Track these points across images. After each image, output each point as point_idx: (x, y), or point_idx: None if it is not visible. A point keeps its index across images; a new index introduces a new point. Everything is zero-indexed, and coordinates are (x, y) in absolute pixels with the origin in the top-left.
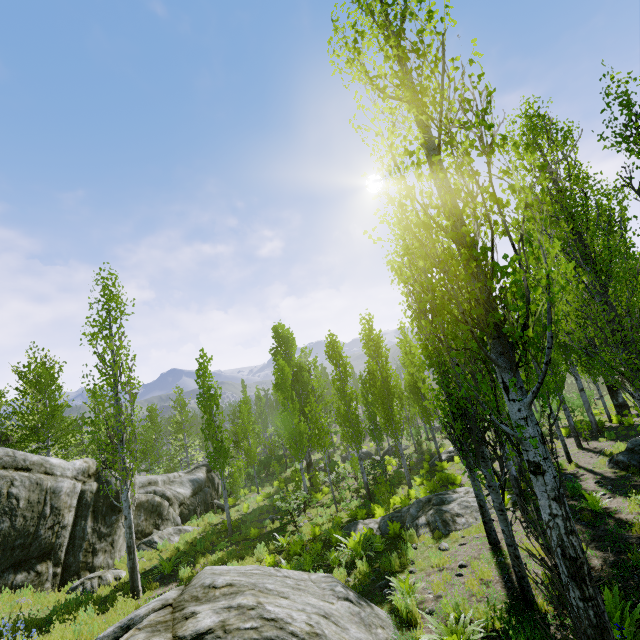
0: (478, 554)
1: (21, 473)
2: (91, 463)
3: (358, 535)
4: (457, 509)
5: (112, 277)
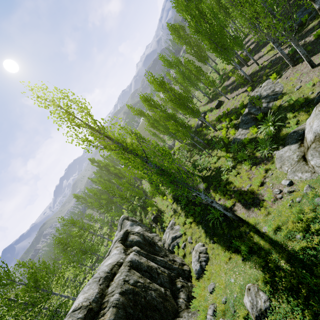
0: (318, 70)
1: (116, 278)
2: (119, 246)
3: (254, 130)
4: (269, 91)
5: (46, 87)
